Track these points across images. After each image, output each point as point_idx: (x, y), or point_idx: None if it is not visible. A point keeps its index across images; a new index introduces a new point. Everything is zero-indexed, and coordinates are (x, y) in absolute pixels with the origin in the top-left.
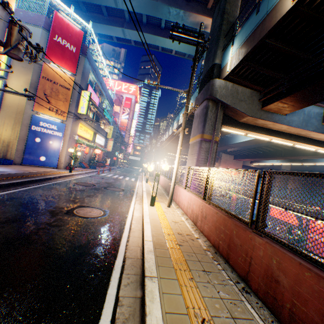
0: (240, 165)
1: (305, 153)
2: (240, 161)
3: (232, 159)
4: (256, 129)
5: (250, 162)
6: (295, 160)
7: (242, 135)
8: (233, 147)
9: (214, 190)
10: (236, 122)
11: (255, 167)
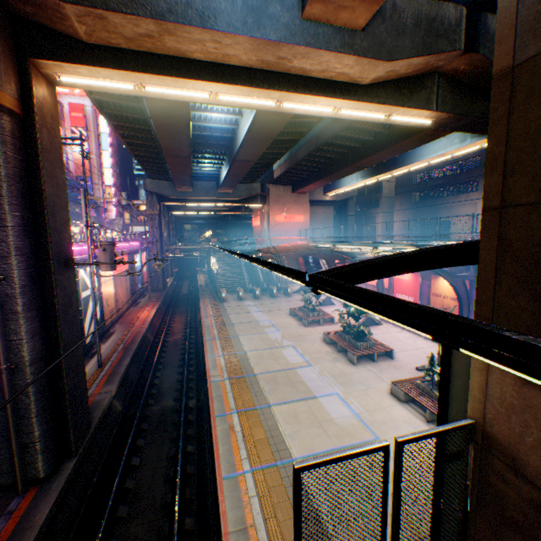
0: (306, 201)
1: (378, 147)
2: (306, 195)
3: (290, 193)
4: (151, 63)
5: (324, 193)
6: (381, 169)
7: (148, 96)
8: (249, 160)
9: (269, 256)
10: (80, 45)
11: (335, 201)
